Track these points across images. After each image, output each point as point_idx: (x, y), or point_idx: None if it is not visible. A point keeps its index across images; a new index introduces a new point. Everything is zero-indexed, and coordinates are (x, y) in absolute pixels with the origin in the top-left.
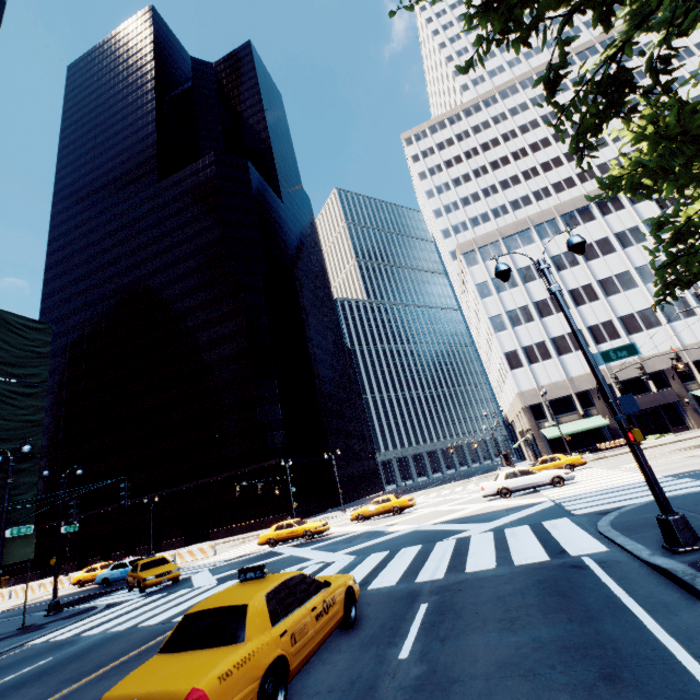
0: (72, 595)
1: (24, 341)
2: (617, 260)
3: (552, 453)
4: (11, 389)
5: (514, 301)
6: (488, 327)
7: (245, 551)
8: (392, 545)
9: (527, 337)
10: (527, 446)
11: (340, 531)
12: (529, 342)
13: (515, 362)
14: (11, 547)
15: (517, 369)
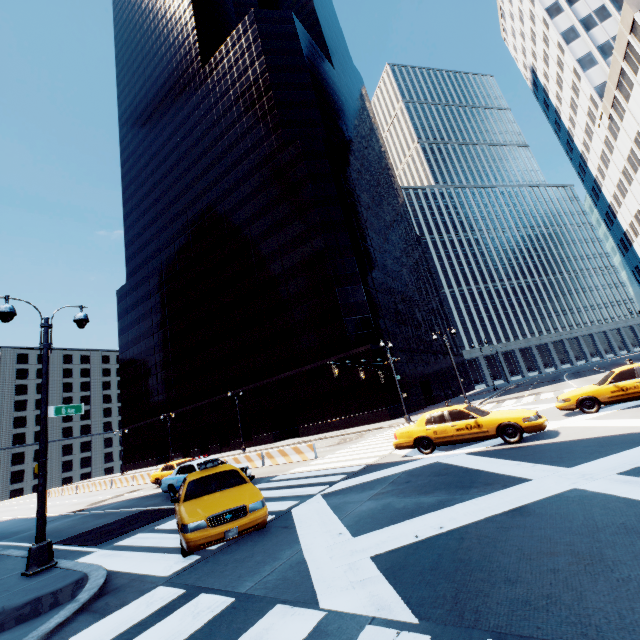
0: (136, 503)
1: None
2: None
3: None
4: None
5: None
6: None
7: (368, 457)
8: None
9: None
10: None
11: (571, 427)
12: None
13: None
14: None
15: None
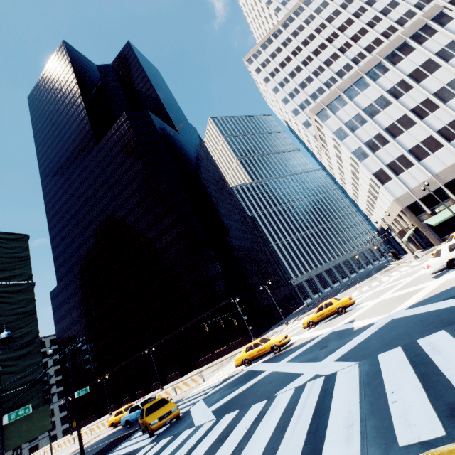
0: (107, 439)
1: (5, 251)
2: (444, 73)
3: (439, 237)
4: (1, 290)
5: (368, 133)
6: (352, 160)
7: (226, 374)
8: (388, 339)
9: (387, 156)
10: (408, 241)
11: (300, 339)
12: (391, 159)
13: (384, 178)
14: (28, 424)
15: (387, 182)
